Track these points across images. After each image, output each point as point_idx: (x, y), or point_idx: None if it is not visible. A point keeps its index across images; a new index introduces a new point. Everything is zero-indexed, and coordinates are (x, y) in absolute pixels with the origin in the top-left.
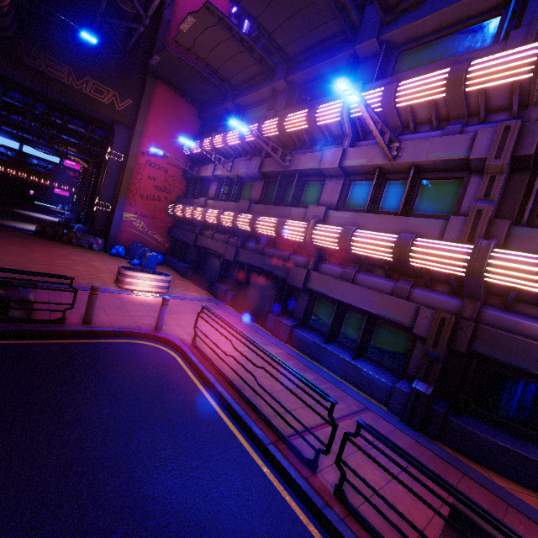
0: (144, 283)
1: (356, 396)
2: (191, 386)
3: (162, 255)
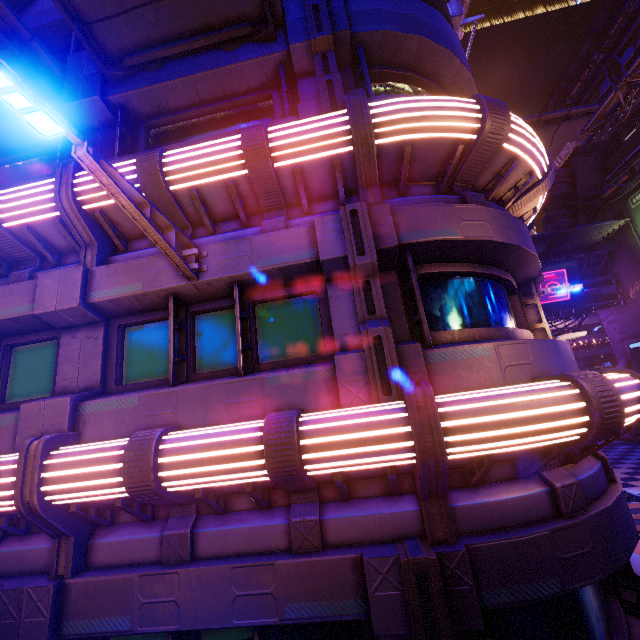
0: None
1: None
2: None
3: None
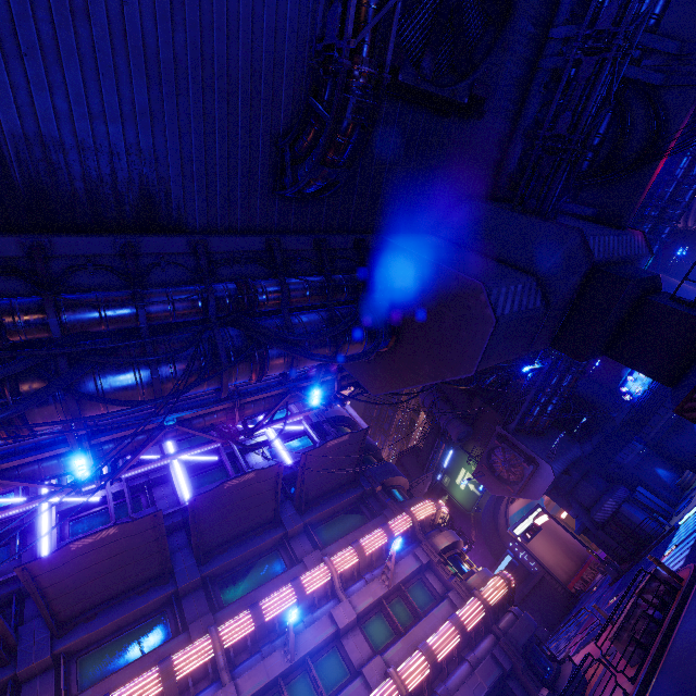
0: None
1: None
2: None
3: None
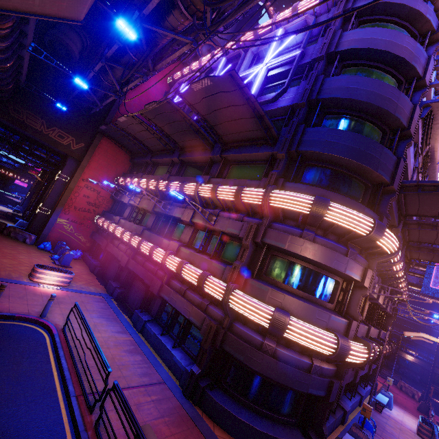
0: (50, 278)
1: (162, 374)
2: (45, 358)
3: (82, 251)
